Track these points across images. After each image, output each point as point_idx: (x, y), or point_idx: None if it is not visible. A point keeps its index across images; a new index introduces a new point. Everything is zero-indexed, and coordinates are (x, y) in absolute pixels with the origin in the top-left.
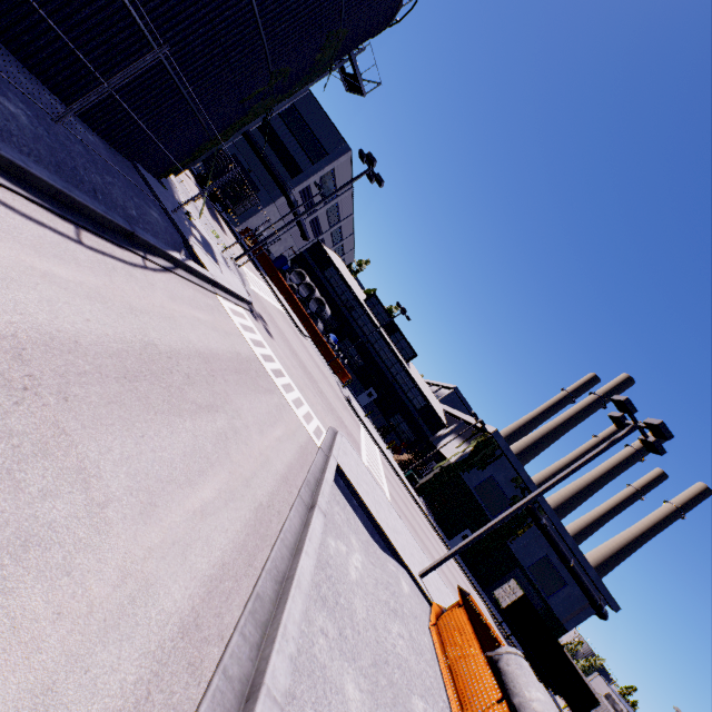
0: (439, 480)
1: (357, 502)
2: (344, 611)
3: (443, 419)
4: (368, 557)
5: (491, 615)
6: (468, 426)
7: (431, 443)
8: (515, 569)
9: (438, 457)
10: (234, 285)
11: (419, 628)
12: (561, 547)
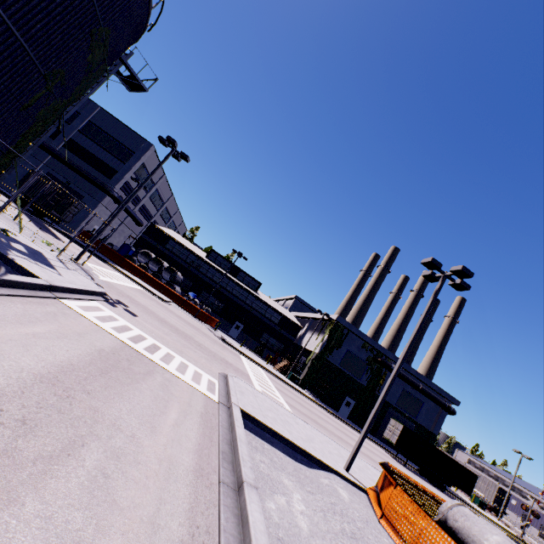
0: (314, 370)
1: (271, 435)
2: None
3: (298, 323)
4: (304, 488)
5: (388, 453)
6: (317, 321)
7: (296, 344)
8: (388, 409)
9: (304, 352)
10: (78, 282)
11: (375, 531)
12: (410, 379)
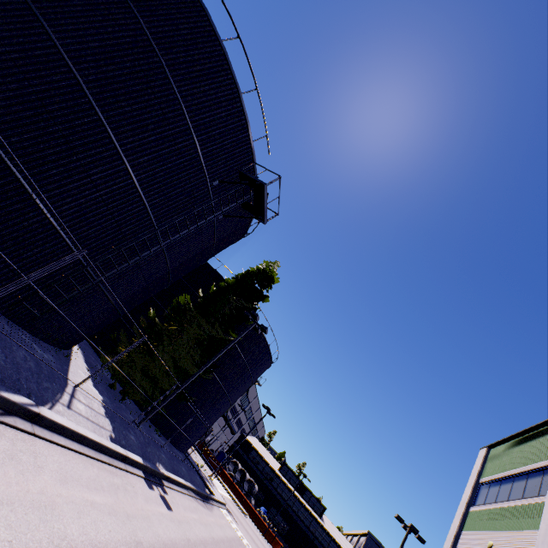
0: None
1: None
2: None
3: None
4: None
5: None
6: None
7: None
8: None
9: None
10: (220, 497)
11: None
12: None
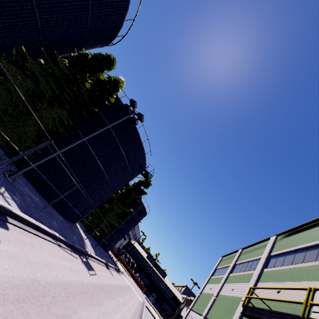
0: None
1: (150, 313)
2: (149, 318)
3: (180, 300)
4: None
5: None
6: (189, 300)
7: (178, 313)
8: None
9: None
10: (122, 270)
11: None
12: None
